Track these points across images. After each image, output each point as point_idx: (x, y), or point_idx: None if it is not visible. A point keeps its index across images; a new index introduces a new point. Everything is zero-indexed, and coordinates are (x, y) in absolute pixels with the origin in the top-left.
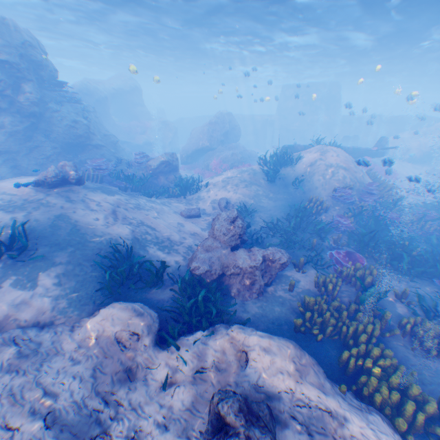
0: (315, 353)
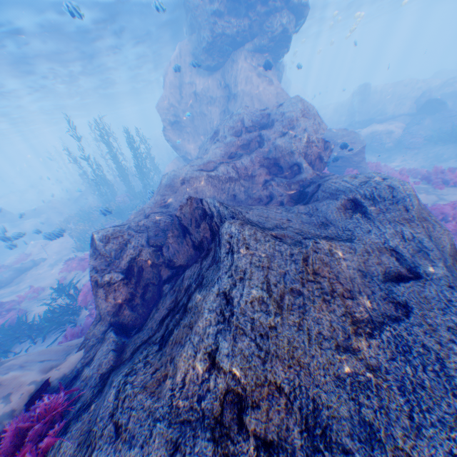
0: None
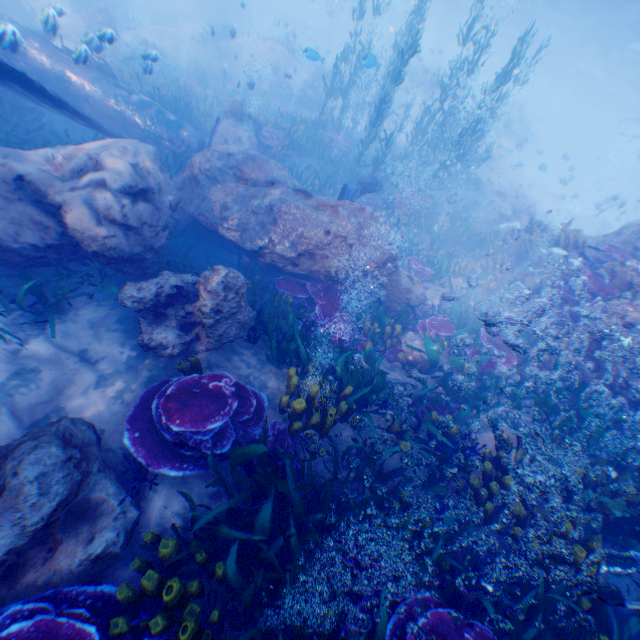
0: None
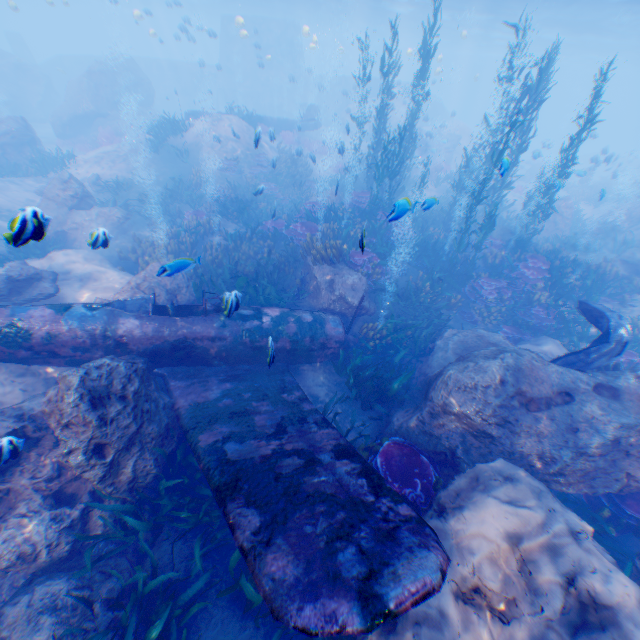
0: (130, 268)
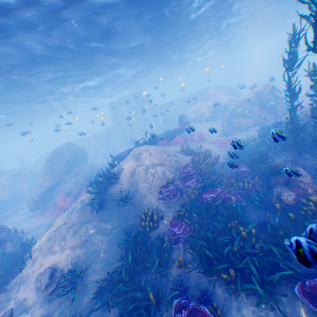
0: None
